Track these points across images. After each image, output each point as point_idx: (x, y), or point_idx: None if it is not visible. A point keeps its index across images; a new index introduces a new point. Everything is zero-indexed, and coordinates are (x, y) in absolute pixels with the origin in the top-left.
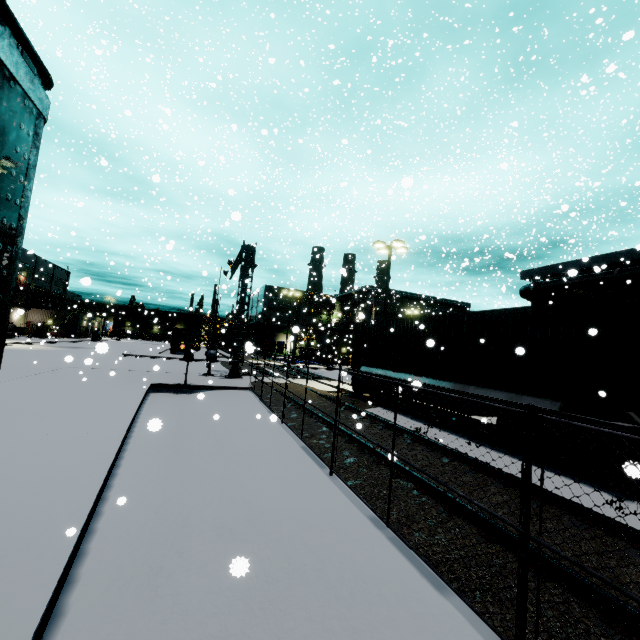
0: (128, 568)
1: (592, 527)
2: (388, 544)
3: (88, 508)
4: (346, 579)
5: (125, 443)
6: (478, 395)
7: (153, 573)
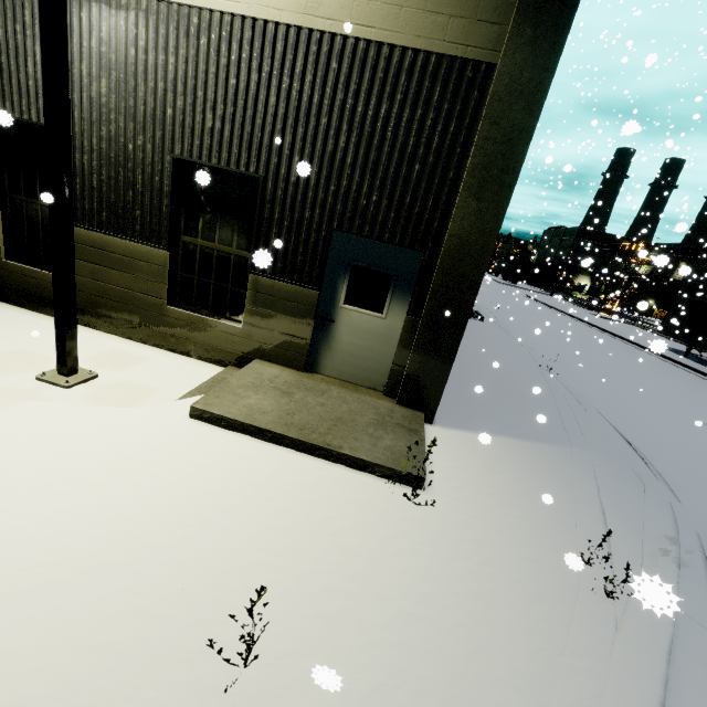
0: None
1: None
2: None
3: None
4: None
5: None
6: None
7: None
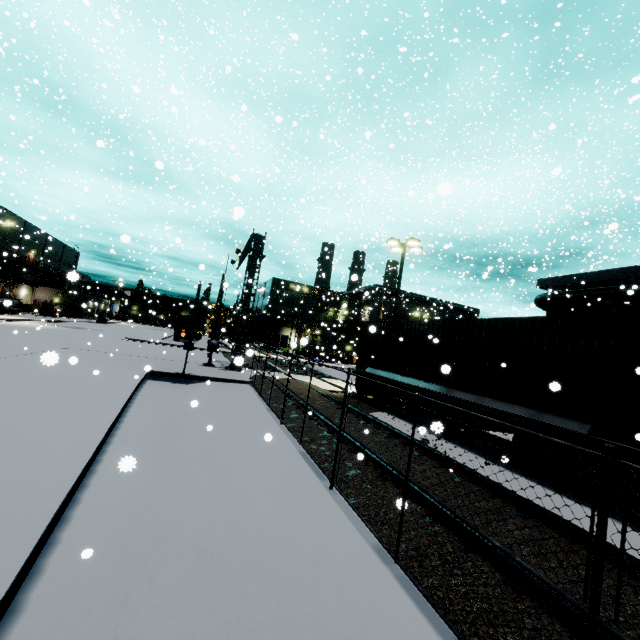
0: (87, 595)
1: (633, 578)
2: (396, 586)
3: (49, 518)
4: (346, 635)
5: (111, 435)
6: (494, 409)
7: (116, 605)
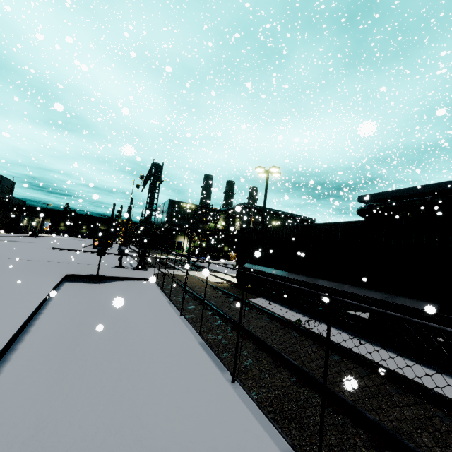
0: None
1: None
2: None
3: None
4: None
5: (19, 340)
6: (353, 293)
7: None
